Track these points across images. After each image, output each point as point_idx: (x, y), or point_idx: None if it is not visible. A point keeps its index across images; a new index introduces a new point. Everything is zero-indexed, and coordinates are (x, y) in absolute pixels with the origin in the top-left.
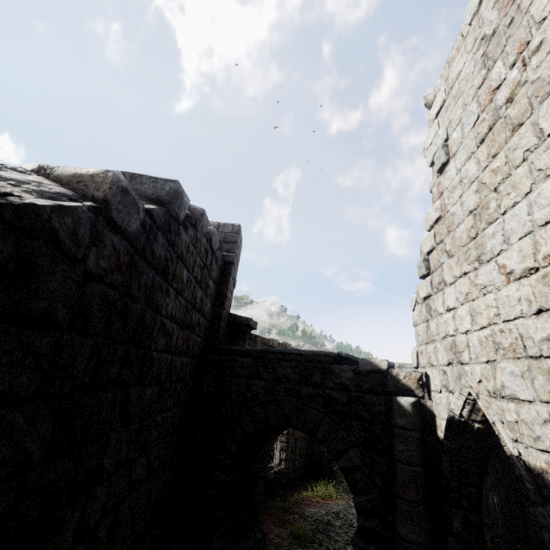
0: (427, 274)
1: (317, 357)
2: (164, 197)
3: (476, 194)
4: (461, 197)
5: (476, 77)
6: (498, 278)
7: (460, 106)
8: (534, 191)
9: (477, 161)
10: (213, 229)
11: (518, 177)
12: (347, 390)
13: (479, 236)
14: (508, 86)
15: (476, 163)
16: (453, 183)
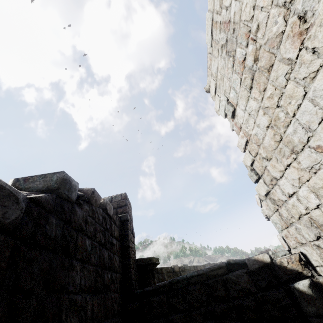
0: (258, 178)
1: (214, 272)
2: (53, 185)
3: (265, 115)
4: (255, 122)
5: (228, 63)
6: (320, 156)
7: (226, 81)
8: (309, 90)
9: (254, 99)
10: (106, 200)
11: (290, 90)
12: (250, 294)
13: (284, 137)
14: (250, 55)
15: (254, 100)
16: (245, 118)
